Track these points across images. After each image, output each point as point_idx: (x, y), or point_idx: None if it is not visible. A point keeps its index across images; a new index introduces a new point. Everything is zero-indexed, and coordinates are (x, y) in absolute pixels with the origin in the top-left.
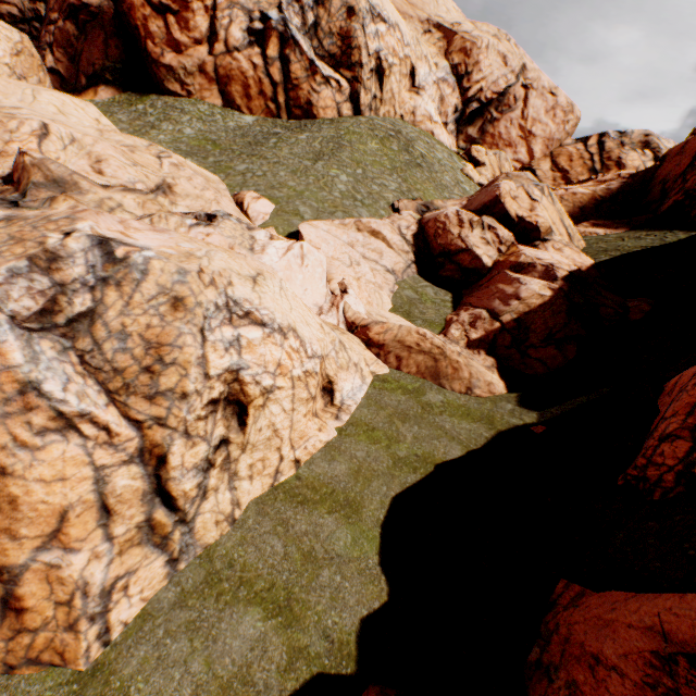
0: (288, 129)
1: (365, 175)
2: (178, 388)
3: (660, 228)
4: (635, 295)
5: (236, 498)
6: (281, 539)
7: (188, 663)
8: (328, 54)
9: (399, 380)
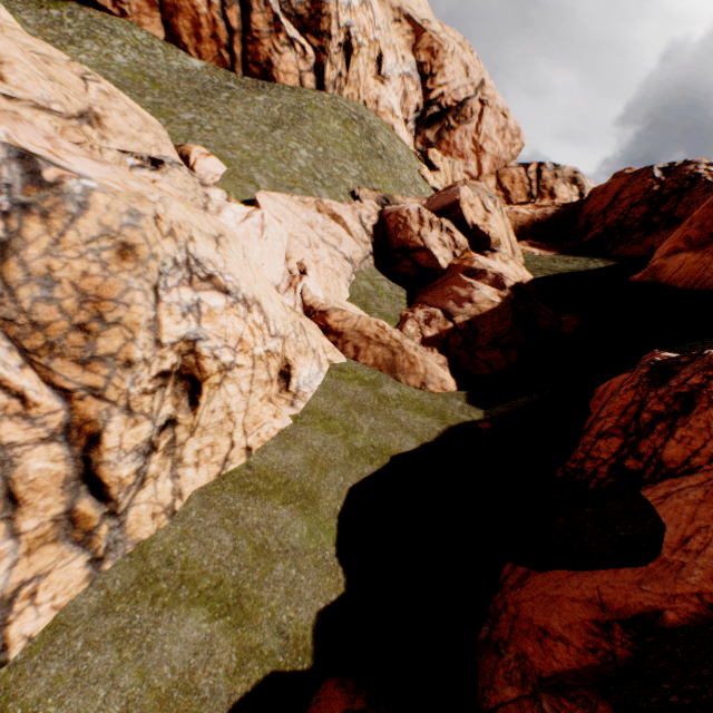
0: (244, 87)
1: (327, 155)
2: (122, 354)
3: (584, 256)
4: (566, 311)
5: (178, 488)
6: (229, 533)
7: (116, 677)
8: (296, 14)
9: (356, 370)
